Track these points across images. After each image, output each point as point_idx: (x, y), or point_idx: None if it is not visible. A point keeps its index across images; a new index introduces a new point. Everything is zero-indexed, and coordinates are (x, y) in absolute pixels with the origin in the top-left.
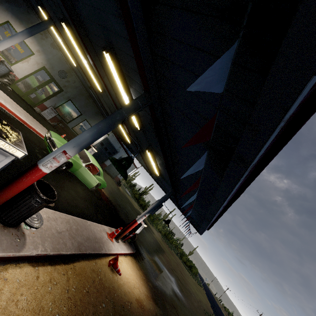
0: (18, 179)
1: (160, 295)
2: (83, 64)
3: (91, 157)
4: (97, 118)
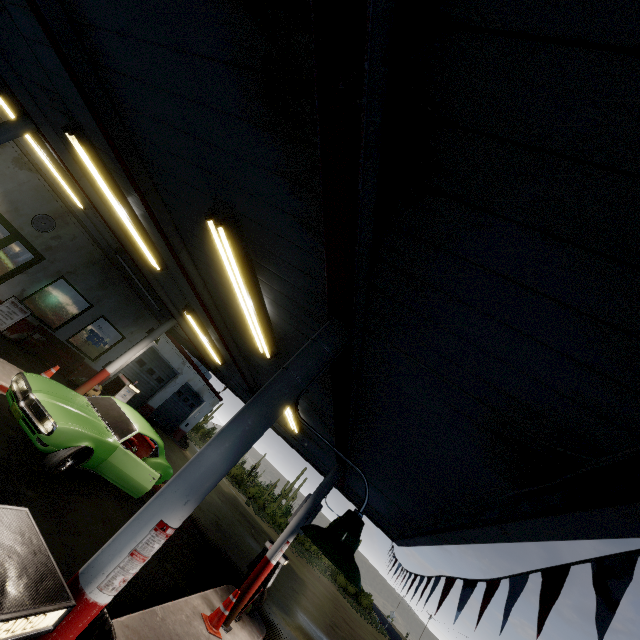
0: None
1: None
2: (107, 210)
3: (134, 416)
4: (130, 310)
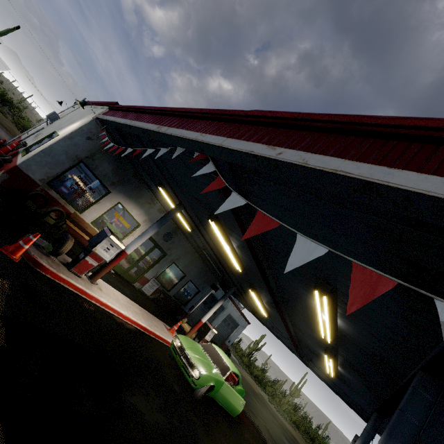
0: None
1: None
2: (209, 237)
3: (225, 358)
4: (203, 275)
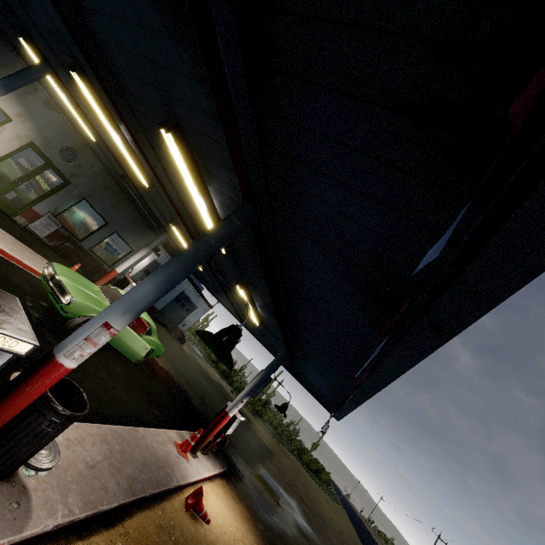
0: (16, 389)
1: (278, 541)
2: (110, 139)
3: None
4: (137, 228)
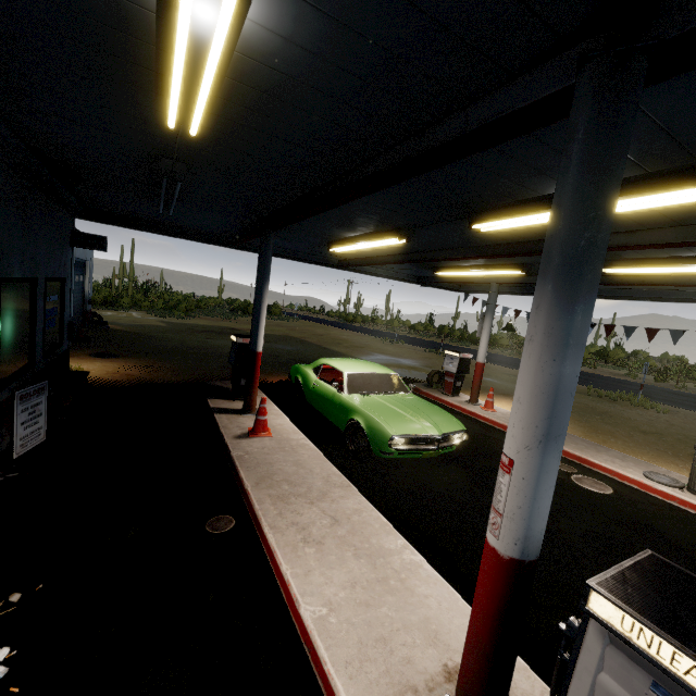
0: None
1: None
2: None
3: (374, 368)
4: (52, 233)
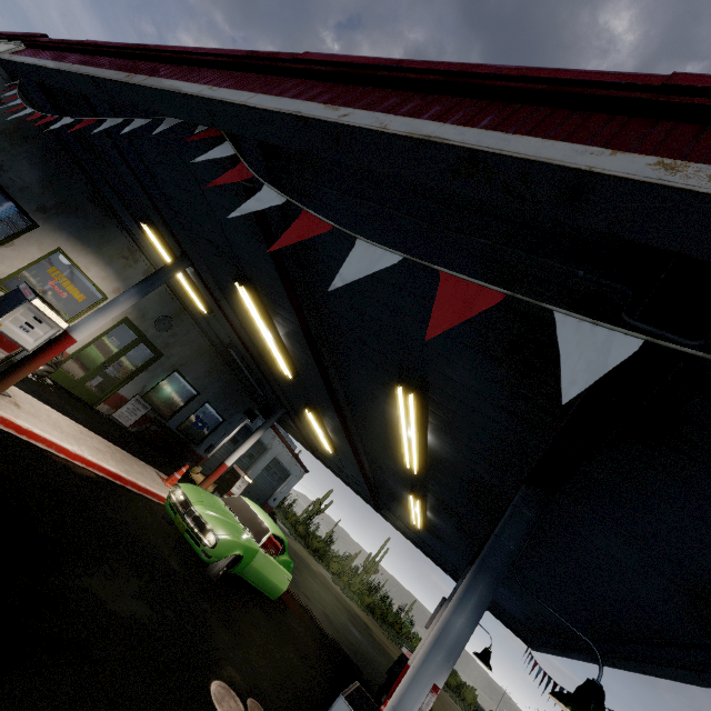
0: None
1: None
2: (238, 321)
3: (263, 515)
4: (231, 393)
